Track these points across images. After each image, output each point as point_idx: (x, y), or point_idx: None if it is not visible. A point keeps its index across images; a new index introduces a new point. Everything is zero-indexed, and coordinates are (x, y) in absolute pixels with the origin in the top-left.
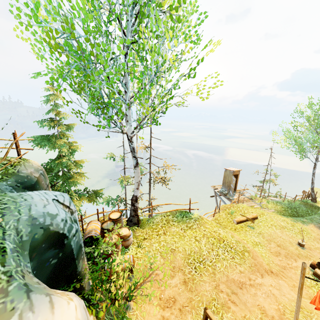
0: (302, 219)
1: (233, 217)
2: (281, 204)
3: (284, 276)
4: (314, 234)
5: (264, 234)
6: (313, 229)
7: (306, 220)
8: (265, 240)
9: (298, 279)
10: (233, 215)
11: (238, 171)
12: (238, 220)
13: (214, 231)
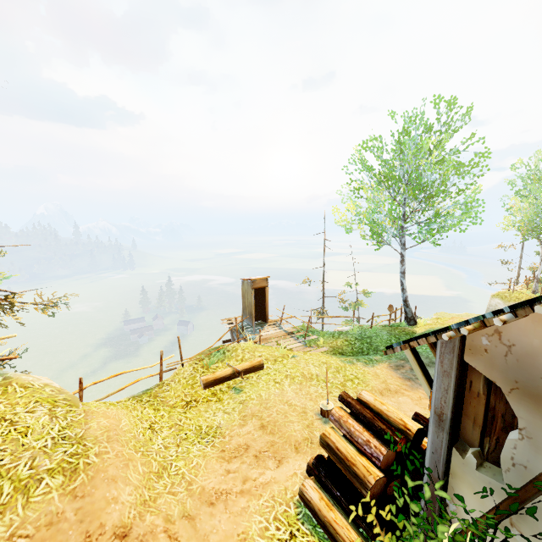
0: (372, 356)
1: (210, 373)
2: (347, 334)
3: (179, 538)
4: (374, 383)
5: (251, 402)
6: (381, 371)
7: (379, 358)
8: (241, 416)
9: (233, 534)
10: (213, 368)
11: (264, 281)
12: (209, 377)
13: (3, 417)
